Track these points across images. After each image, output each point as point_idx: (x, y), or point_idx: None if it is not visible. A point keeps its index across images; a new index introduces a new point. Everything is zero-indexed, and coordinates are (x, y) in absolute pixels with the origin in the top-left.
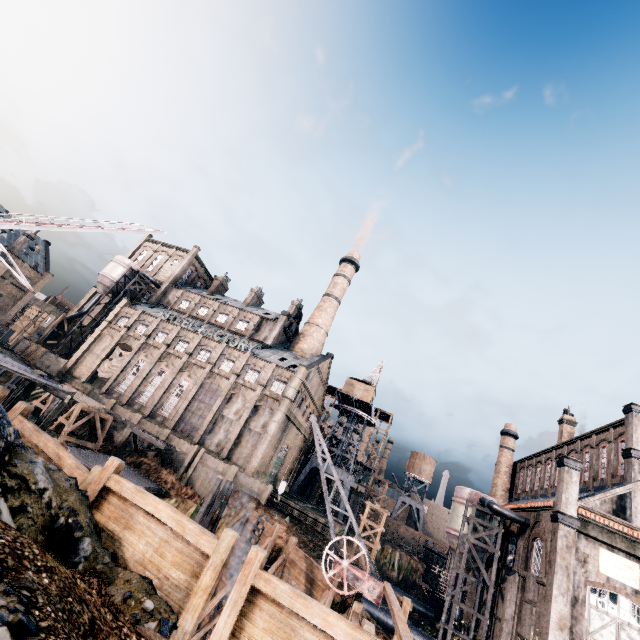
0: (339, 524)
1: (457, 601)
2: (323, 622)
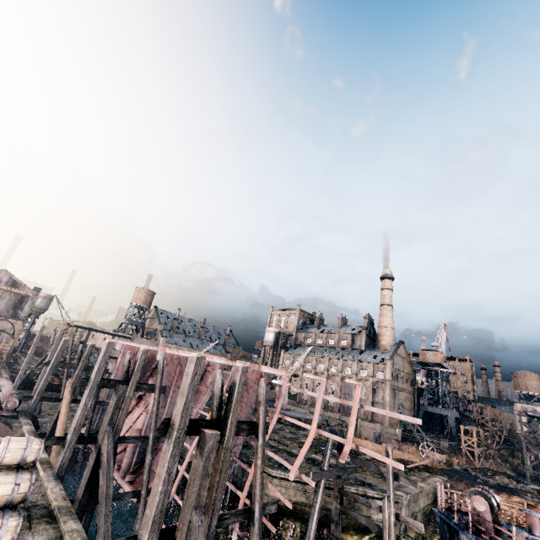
0: (445, 441)
1: (527, 469)
2: (409, 456)
